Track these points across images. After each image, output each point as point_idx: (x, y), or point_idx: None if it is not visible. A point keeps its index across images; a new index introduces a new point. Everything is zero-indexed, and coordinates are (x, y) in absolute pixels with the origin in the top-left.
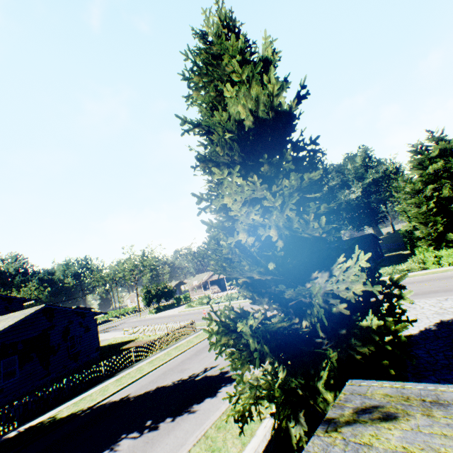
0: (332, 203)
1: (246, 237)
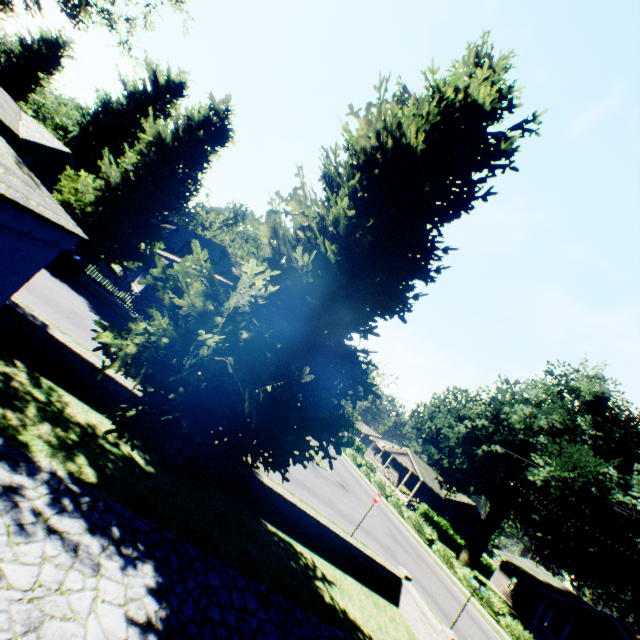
0: (391, 294)
1: (271, 242)
